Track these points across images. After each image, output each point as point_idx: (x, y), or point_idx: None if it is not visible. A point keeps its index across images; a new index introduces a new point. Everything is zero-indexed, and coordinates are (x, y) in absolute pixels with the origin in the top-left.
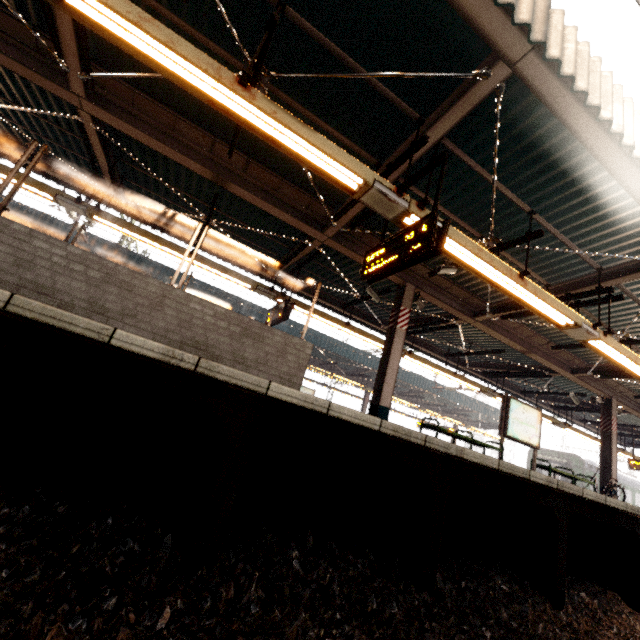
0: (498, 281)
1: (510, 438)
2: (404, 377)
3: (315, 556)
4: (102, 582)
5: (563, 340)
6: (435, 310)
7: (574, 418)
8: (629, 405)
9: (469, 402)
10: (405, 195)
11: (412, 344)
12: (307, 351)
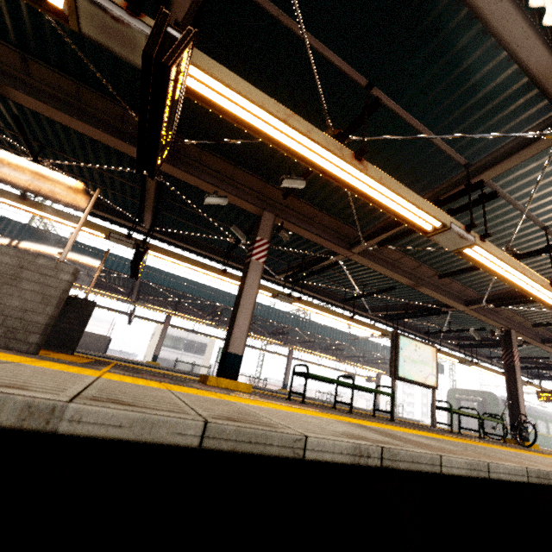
0: (331, 168)
1: (402, 380)
2: (320, 331)
3: None
4: None
5: (450, 269)
6: (317, 250)
7: (482, 356)
8: (529, 335)
9: (386, 350)
10: (146, 18)
11: (301, 289)
12: (63, 276)
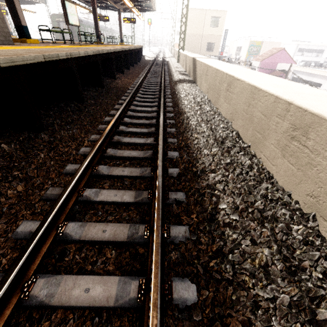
0: None
1: (71, 25)
2: None
3: (87, 92)
4: (79, 110)
5: None
6: None
7: None
8: None
9: None
10: None
11: None
12: None
